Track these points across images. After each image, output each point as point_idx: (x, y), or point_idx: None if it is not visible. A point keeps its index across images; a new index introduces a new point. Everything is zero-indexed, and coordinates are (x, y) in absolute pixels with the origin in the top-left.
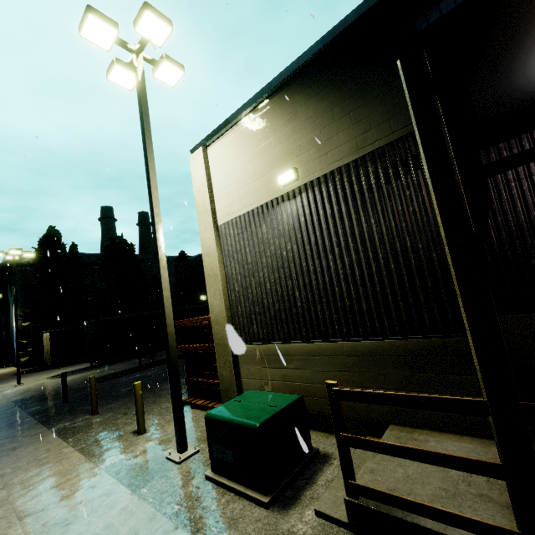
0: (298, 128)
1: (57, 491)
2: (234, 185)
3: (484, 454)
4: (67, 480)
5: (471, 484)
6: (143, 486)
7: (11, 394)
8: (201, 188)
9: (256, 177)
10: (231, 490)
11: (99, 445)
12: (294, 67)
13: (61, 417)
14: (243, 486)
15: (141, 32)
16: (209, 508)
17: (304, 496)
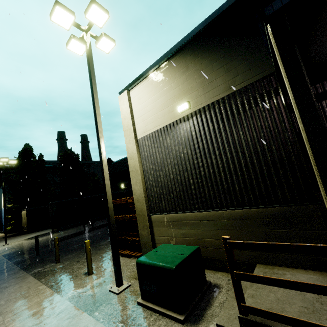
0: (189, 76)
1: (37, 316)
2: (148, 113)
3: (325, 282)
4: (43, 308)
5: (323, 303)
6: (95, 310)
7: (1, 251)
8: (126, 116)
9: (162, 108)
10: (156, 311)
11: (63, 283)
12: (186, 38)
13: (35, 265)
14: (164, 309)
15: (89, 18)
16: (143, 325)
17: (206, 314)
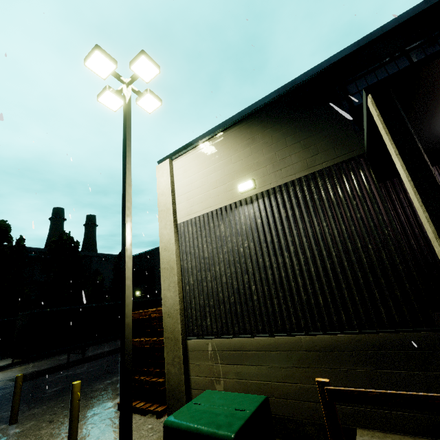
0: (255, 149)
1: None
2: (196, 190)
3: None
4: None
5: None
6: None
7: None
8: (165, 191)
9: (216, 185)
10: None
11: None
12: (254, 107)
13: None
14: None
15: (135, 69)
16: None
17: None
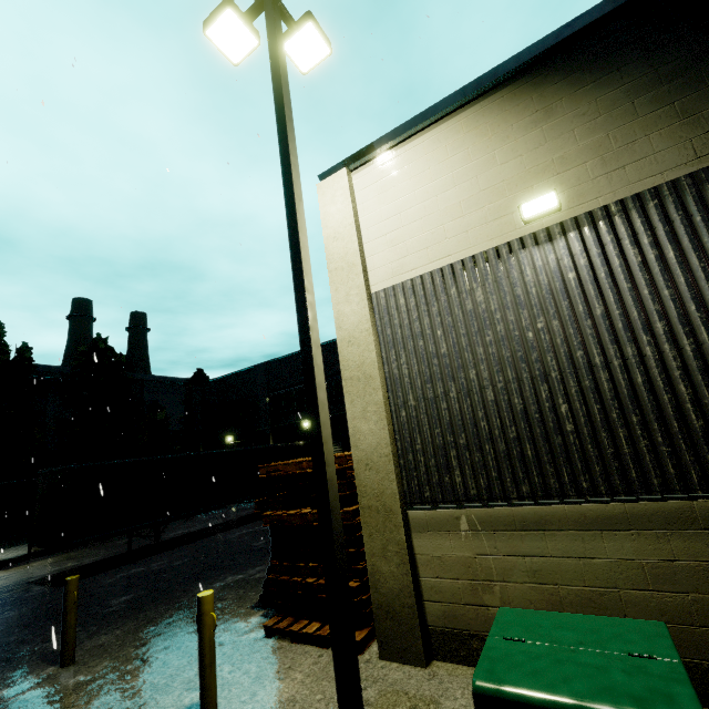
0: (555, 132)
1: None
2: (410, 226)
3: None
4: None
5: None
6: None
7: None
8: (342, 231)
9: (460, 212)
10: None
11: None
12: (551, 42)
13: None
14: None
15: None
16: None
17: None
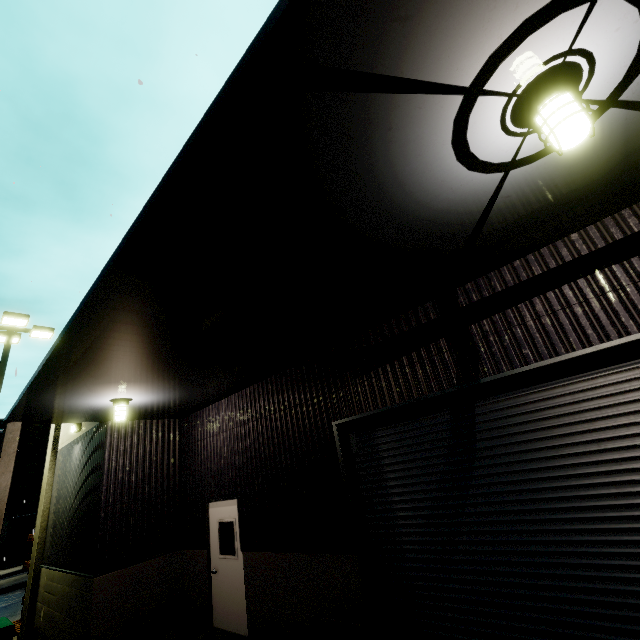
0: None
1: None
2: None
3: None
4: None
5: None
6: None
7: None
8: None
9: None
10: None
11: None
12: None
13: None
14: None
15: (7, 323)
16: None
17: None
